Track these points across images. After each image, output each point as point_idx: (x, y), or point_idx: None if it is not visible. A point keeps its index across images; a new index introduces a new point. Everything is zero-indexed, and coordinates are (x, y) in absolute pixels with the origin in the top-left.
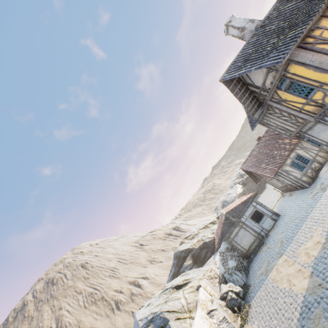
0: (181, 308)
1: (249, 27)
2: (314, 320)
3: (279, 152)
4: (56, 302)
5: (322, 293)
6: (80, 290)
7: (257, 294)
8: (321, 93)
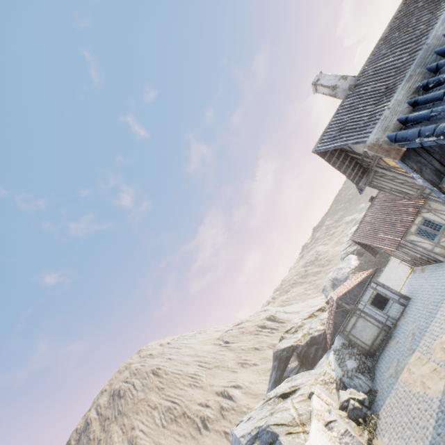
0: (292, 420)
1: (342, 85)
2: None
3: (399, 218)
4: (126, 420)
5: None
6: (154, 405)
7: (386, 402)
8: None
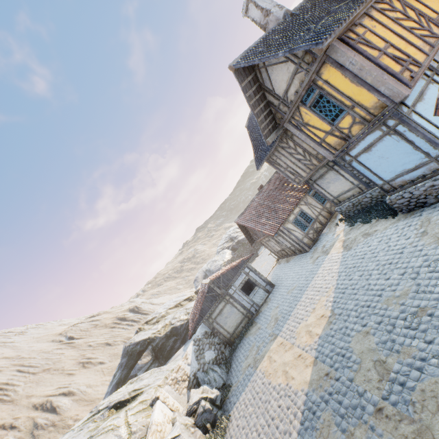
0: None
1: (276, 13)
2: (322, 431)
3: (282, 206)
4: None
5: (331, 387)
6: None
7: (241, 398)
8: (350, 118)
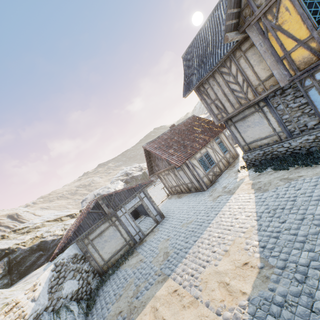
0: None
1: None
2: None
3: (191, 143)
4: None
5: None
6: None
7: None
8: None
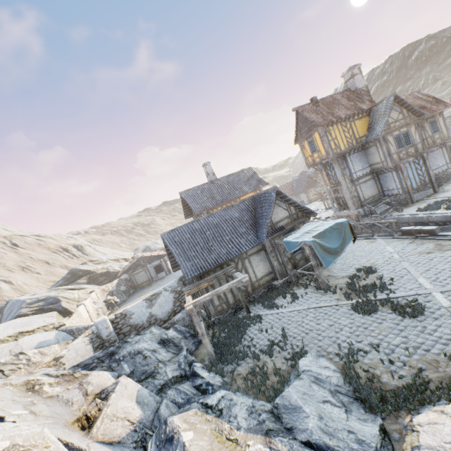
0: (73, 298)
1: (211, 176)
2: None
3: None
4: None
5: None
6: None
7: (128, 304)
8: None
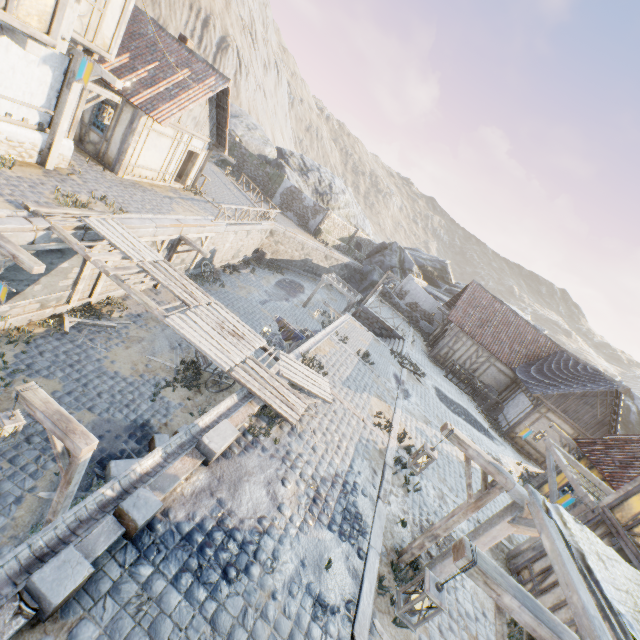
0: None
1: None
2: None
3: None
4: None
5: None
6: None
7: None
8: None
